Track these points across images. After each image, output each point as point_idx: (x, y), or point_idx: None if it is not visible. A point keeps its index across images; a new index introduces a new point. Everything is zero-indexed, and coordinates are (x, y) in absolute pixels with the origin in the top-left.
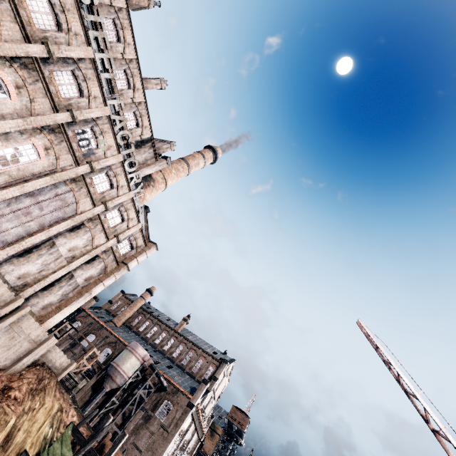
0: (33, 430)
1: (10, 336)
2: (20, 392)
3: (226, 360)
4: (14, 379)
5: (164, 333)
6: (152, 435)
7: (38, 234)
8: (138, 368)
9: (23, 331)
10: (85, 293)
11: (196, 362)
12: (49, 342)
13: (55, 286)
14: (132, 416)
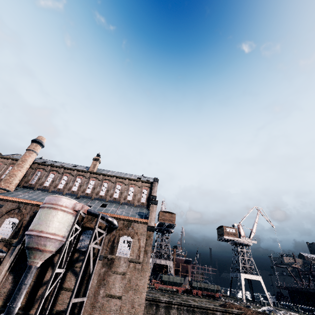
0: None
1: None
2: None
3: (156, 179)
4: None
5: (78, 178)
6: (124, 276)
7: None
8: (74, 222)
9: None
10: None
11: (127, 191)
12: None
13: None
14: (92, 273)
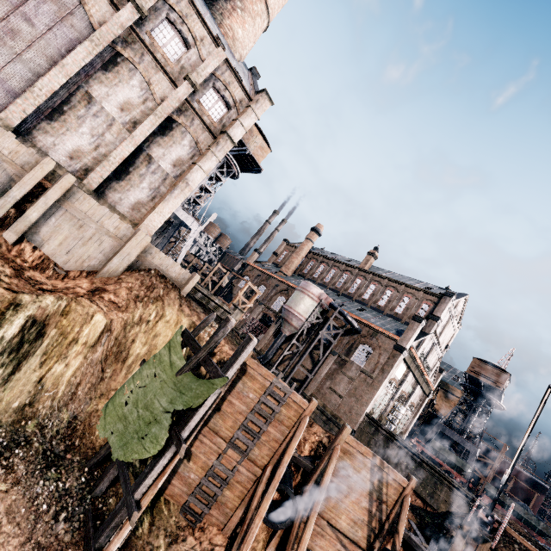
0: (158, 344)
1: (74, 224)
2: (118, 295)
3: (449, 293)
4: (110, 282)
5: (345, 274)
6: (351, 381)
7: (50, 73)
8: (315, 308)
9: (89, 218)
10: (179, 183)
11: (398, 301)
12: (138, 238)
13: (132, 175)
14: (320, 360)
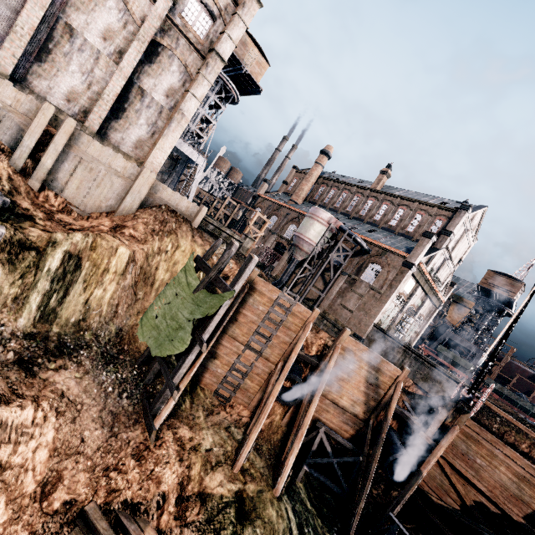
0: (178, 271)
1: (85, 168)
2: (136, 231)
3: (465, 206)
4: (128, 220)
5: (356, 197)
6: (360, 297)
7: (26, 7)
8: (324, 233)
9: (97, 160)
10: (175, 115)
11: (410, 219)
12: (145, 176)
13: (128, 112)
14: (331, 280)
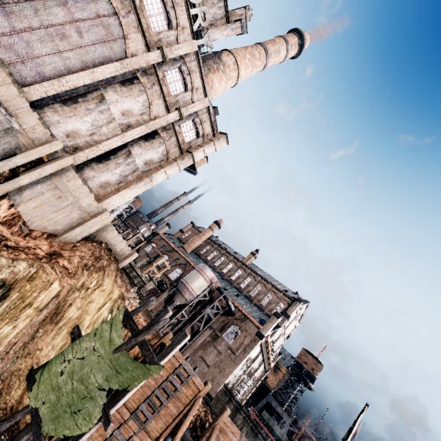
0: (90, 309)
1: (55, 194)
2: (71, 262)
3: (299, 299)
4: (66, 248)
5: (231, 263)
6: (219, 354)
7: (80, 73)
8: (206, 288)
9: (70, 192)
10: (145, 178)
11: (265, 296)
12: (103, 217)
13: (111, 161)
14: (200, 331)
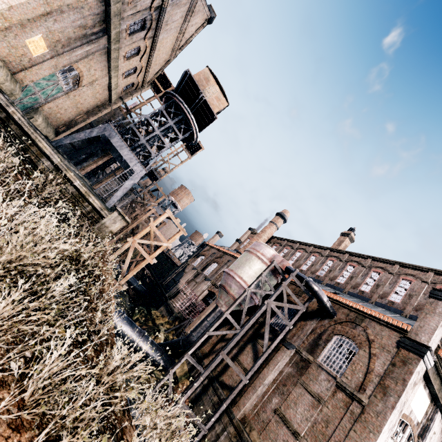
0: None
1: None
2: None
3: None
4: None
5: (312, 256)
6: (318, 403)
7: None
8: (263, 271)
9: None
10: None
11: (392, 285)
12: None
13: None
14: (264, 351)
